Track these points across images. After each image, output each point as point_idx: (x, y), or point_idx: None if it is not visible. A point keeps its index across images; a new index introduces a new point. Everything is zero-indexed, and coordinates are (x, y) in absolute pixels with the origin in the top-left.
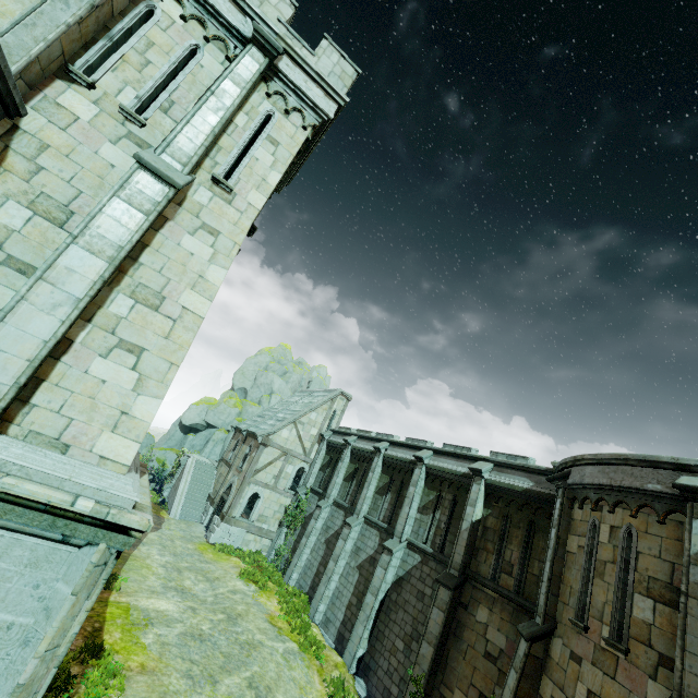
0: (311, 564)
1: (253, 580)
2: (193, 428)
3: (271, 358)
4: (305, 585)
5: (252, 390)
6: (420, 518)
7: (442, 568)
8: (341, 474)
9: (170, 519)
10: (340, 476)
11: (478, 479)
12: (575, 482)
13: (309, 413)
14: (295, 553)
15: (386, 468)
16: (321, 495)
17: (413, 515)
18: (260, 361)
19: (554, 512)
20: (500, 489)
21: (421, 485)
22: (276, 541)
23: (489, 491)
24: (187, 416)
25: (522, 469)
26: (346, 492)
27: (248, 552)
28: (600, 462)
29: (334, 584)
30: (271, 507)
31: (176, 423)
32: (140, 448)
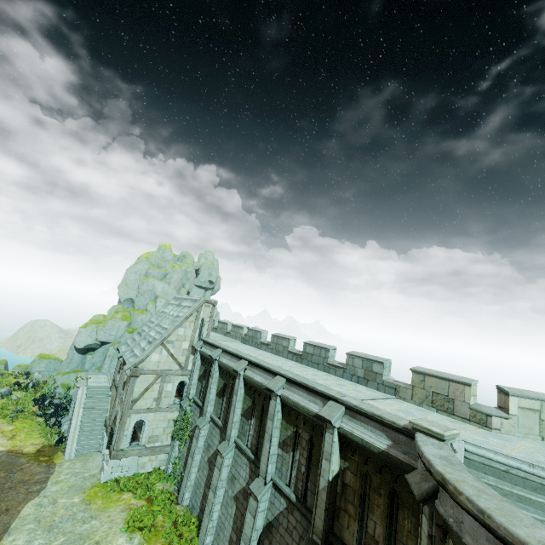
0: (199, 483)
1: (139, 526)
2: (89, 348)
3: (149, 264)
4: (196, 506)
5: (137, 299)
6: (282, 455)
7: (306, 523)
8: (213, 390)
9: (63, 463)
10: (213, 392)
11: (330, 427)
12: (448, 522)
13: (175, 331)
14: (184, 473)
15: (248, 389)
16: (201, 408)
17: (275, 451)
18: (139, 269)
19: (420, 532)
20: (354, 441)
21: (278, 418)
22: (171, 455)
23: (343, 439)
24: (78, 340)
25: (376, 421)
26: (219, 409)
27: (142, 479)
28: (490, 532)
29: (216, 513)
30: (159, 426)
31: (72, 347)
32: (48, 374)
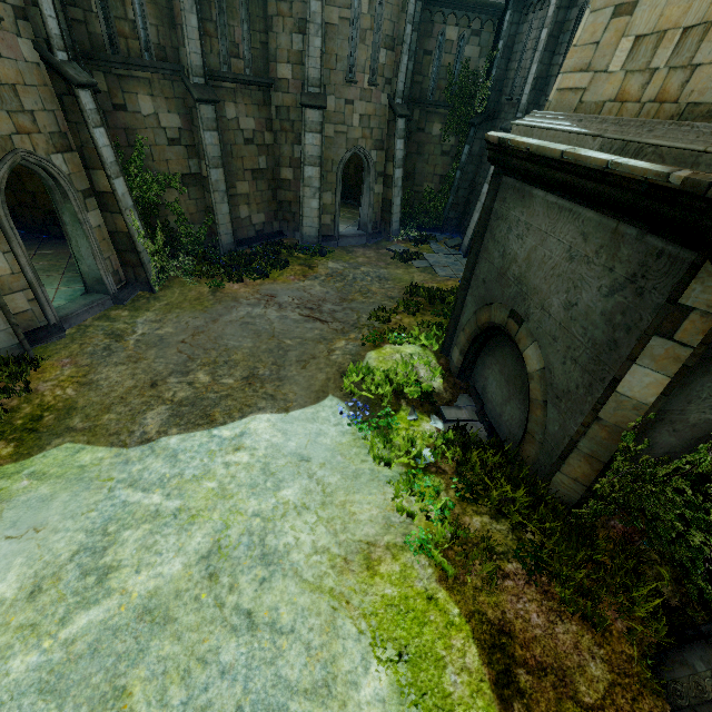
0: None
1: None
2: None
3: None
4: None
5: None
6: None
7: None
8: None
9: None
10: None
11: None
12: None
13: None
14: None
15: None
16: None
17: None
18: None
19: None
20: None
21: None
22: None
23: None
24: None
25: None
26: None
27: None
28: None
29: None
30: None
31: None
32: None
